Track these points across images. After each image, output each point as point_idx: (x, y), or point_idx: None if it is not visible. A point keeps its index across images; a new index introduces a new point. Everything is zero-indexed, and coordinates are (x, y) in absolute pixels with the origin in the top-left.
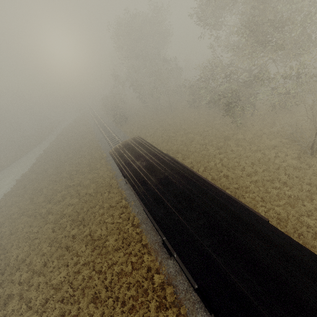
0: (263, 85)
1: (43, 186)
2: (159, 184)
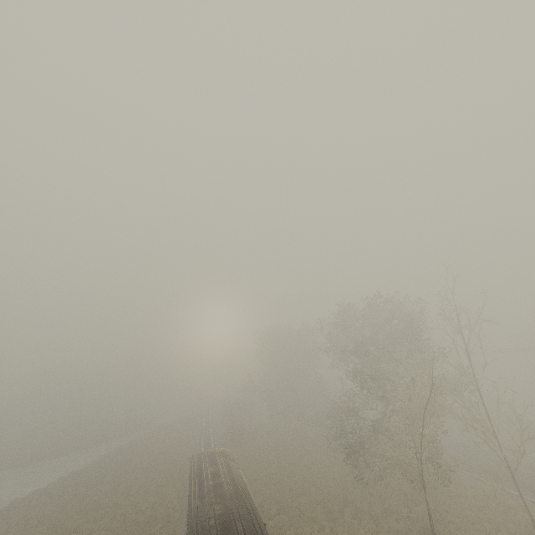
0: (374, 432)
1: (88, 495)
2: (212, 486)
